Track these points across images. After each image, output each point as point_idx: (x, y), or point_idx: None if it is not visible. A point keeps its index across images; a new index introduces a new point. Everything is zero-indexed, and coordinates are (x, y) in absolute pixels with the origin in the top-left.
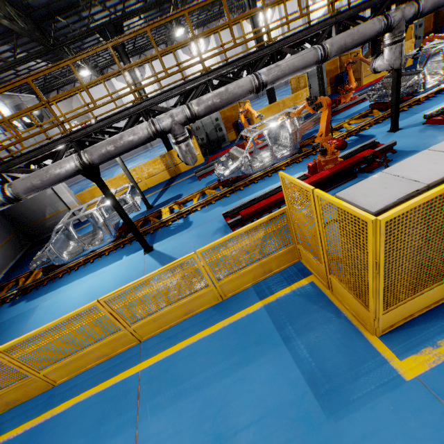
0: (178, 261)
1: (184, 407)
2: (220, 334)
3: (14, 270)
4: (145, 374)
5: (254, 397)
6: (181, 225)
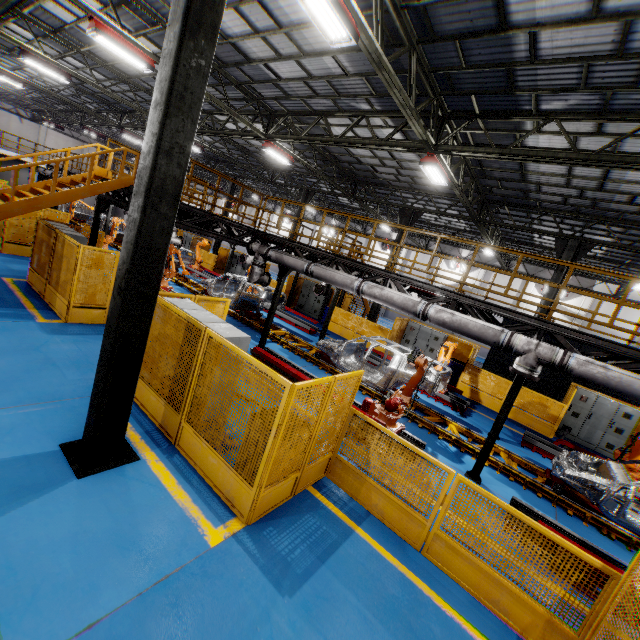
0: None
1: None
2: None
3: None
4: None
5: None
6: None
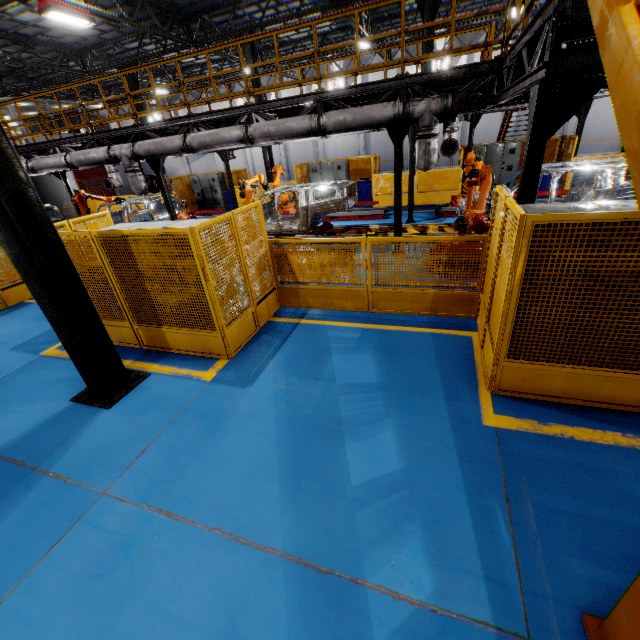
0: None
1: None
2: None
3: None
4: None
5: None
6: None
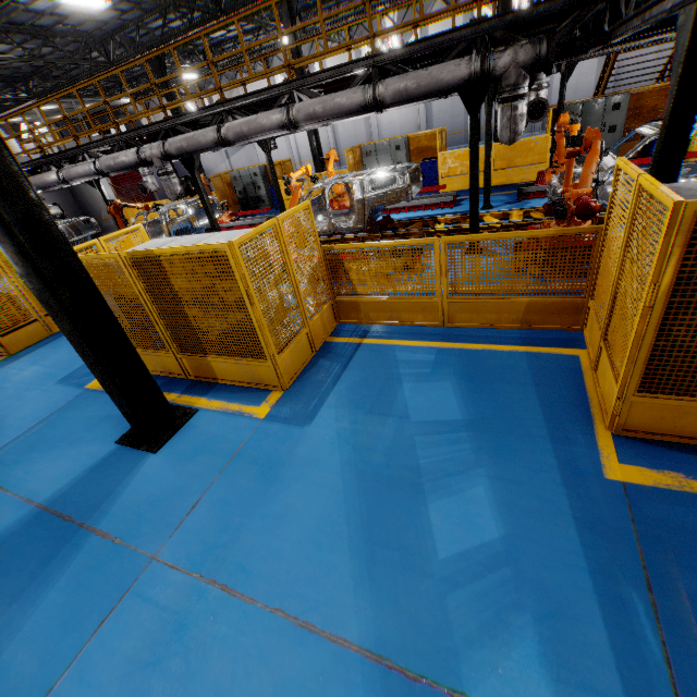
0: None
1: None
2: None
3: None
4: None
5: None
6: None
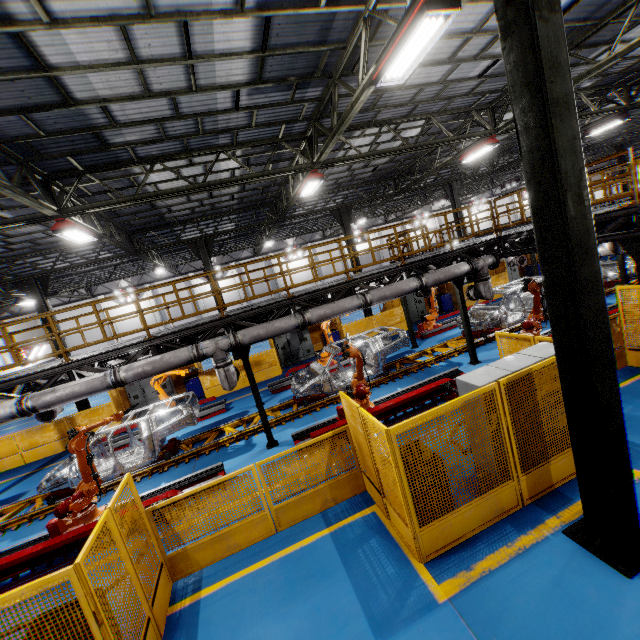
0: None
1: None
2: None
3: None
4: None
5: None
6: None
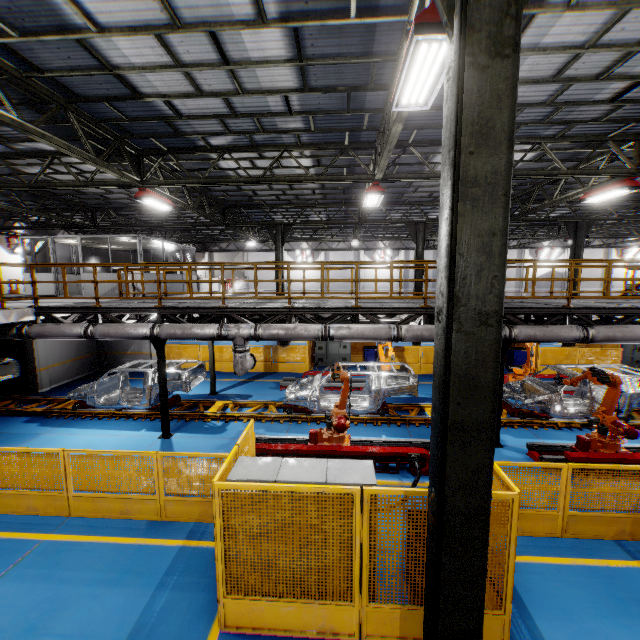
0: (140, 453)
1: (37, 589)
2: (126, 548)
3: (61, 389)
4: (43, 545)
5: (87, 615)
6: (216, 427)
